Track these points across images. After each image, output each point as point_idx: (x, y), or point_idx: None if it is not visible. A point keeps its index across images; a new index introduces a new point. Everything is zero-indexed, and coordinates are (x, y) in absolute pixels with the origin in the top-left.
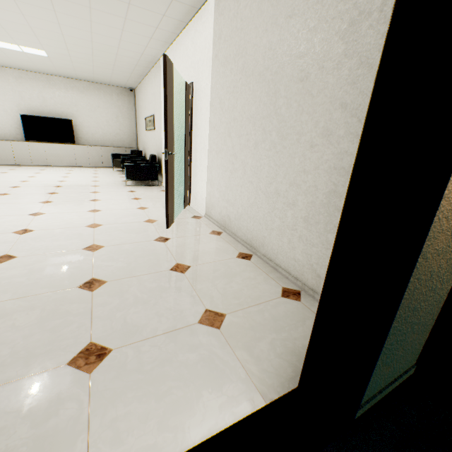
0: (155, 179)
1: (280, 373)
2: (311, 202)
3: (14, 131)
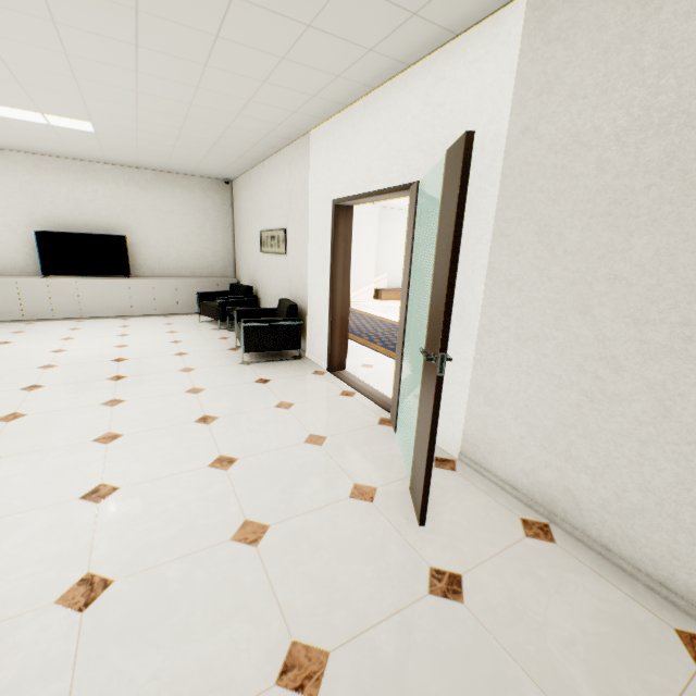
0: (296, 347)
1: None
2: None
3: (22, 259)
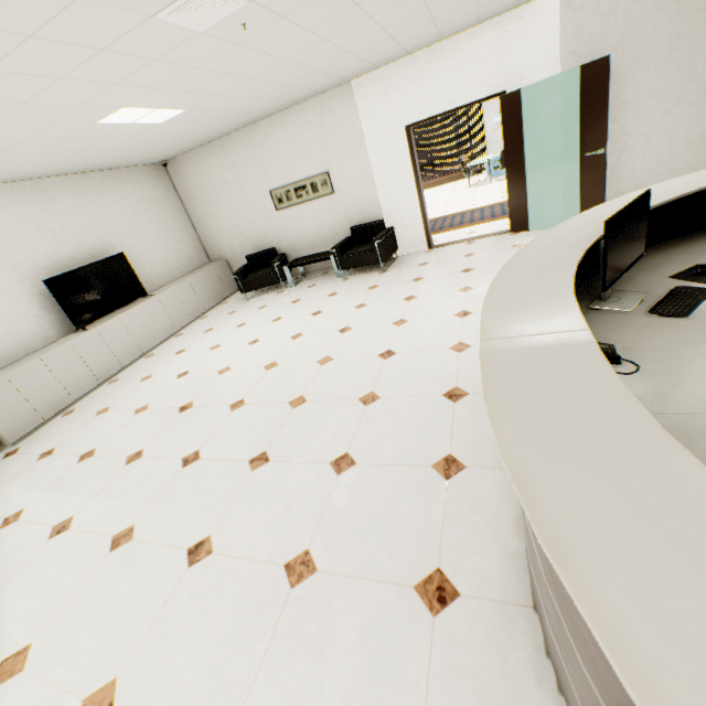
0: (397, 249)
1: None
2: None
3: (35, 325)
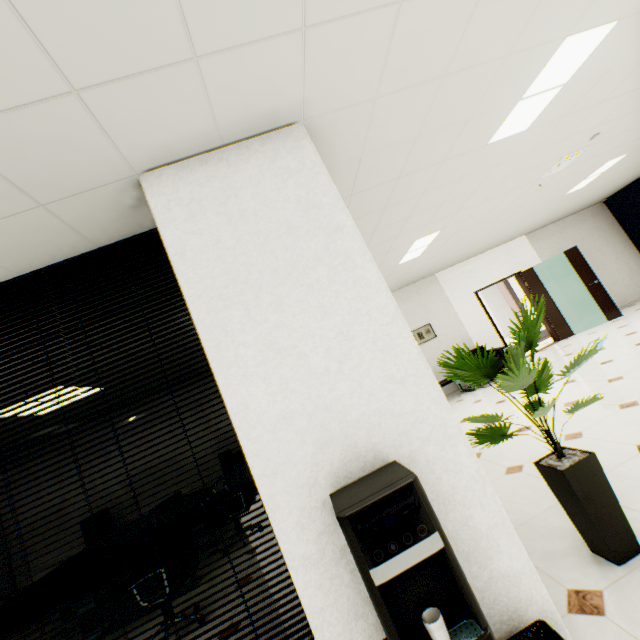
0: None
1: None
2: (627, 274)
3: None
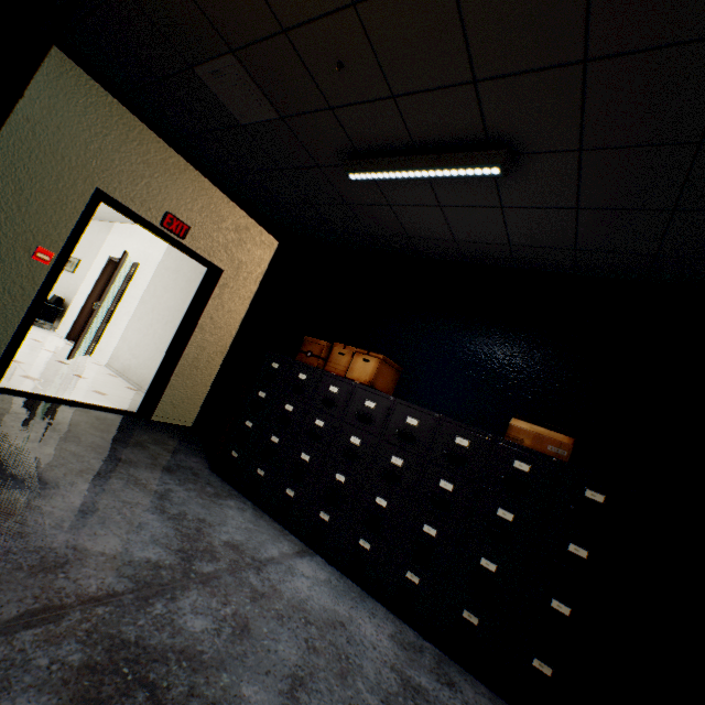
0: (51, 321)
1: (130, 409)
2: None
3: None
